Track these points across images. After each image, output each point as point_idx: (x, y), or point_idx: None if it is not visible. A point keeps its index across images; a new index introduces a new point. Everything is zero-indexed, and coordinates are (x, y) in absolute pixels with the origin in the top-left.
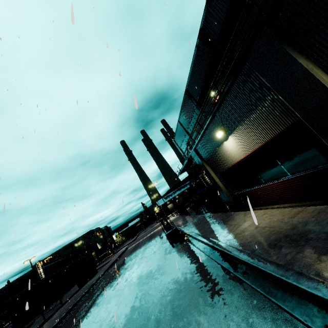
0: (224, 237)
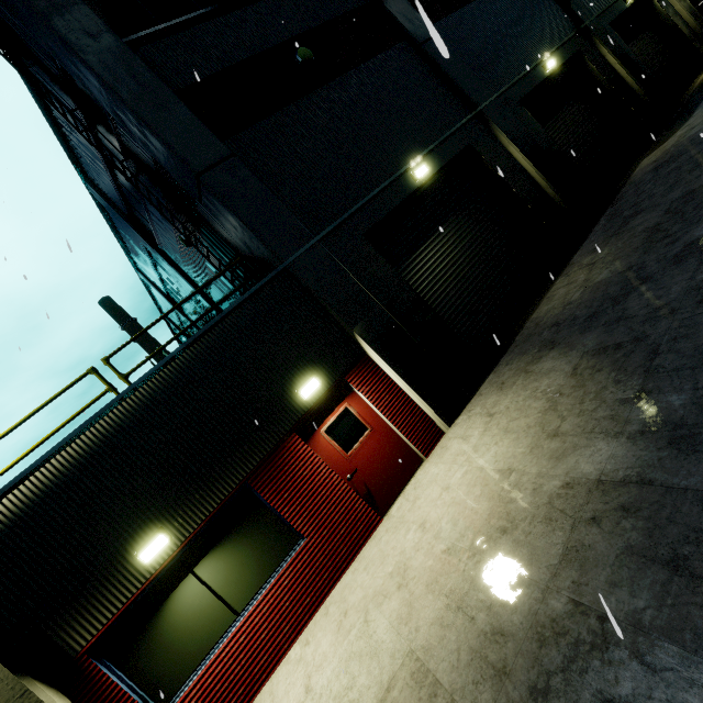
0: None
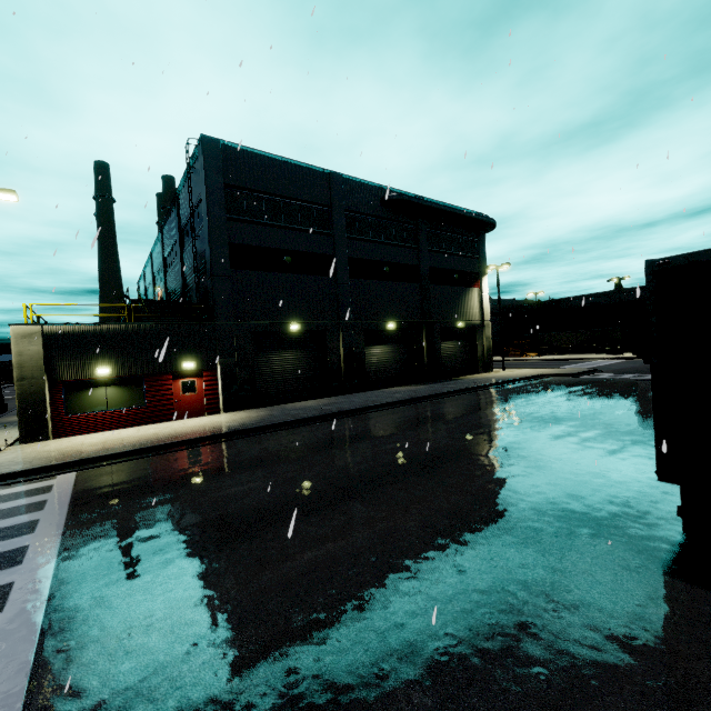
0: (5, 418)
